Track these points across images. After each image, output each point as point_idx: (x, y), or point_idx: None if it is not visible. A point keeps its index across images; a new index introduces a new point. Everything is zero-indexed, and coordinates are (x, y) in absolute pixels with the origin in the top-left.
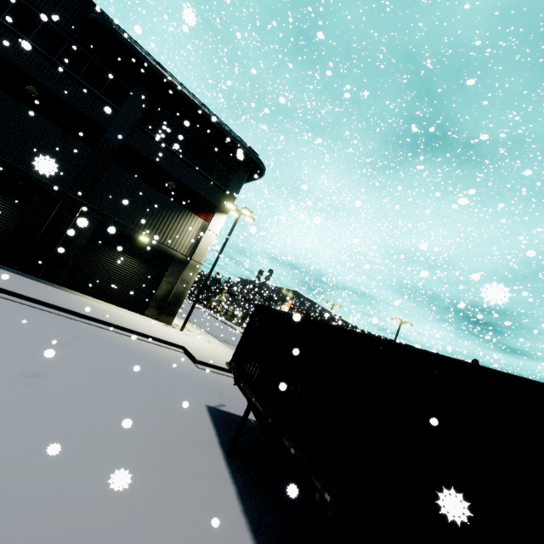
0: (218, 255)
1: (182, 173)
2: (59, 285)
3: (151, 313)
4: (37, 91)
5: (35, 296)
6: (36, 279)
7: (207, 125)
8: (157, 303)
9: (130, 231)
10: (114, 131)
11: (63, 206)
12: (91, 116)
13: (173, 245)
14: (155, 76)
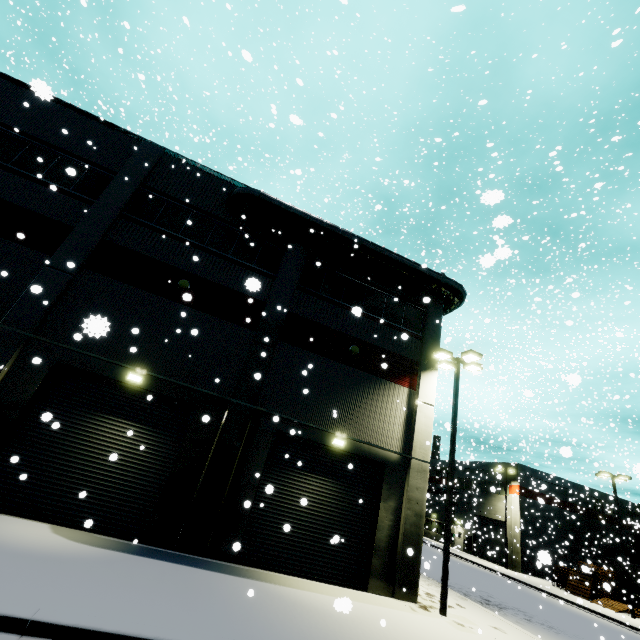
0: (452, 439)
1: (362, 330)
2: (233, 561)
3: (378, 582)
4: (189, 283)
5: (228, 639)
6: (203, 562)
7: (380, 259)
8: (382, 559)
9: (317, 435)
10: (275, 301)
11: (228, 420)
12: (247, 292)
13: (379, 440)
14: (310, 225)
